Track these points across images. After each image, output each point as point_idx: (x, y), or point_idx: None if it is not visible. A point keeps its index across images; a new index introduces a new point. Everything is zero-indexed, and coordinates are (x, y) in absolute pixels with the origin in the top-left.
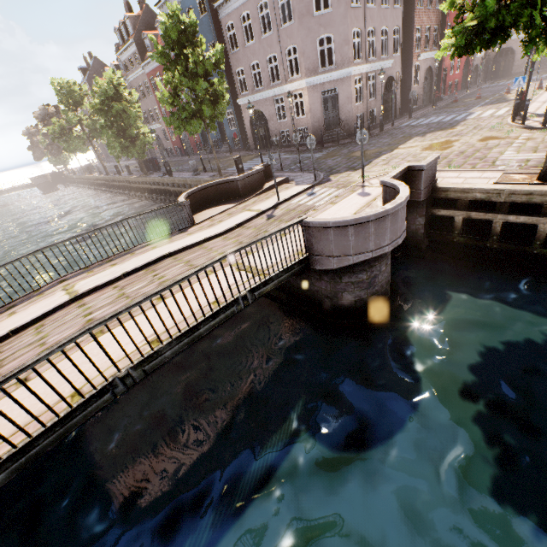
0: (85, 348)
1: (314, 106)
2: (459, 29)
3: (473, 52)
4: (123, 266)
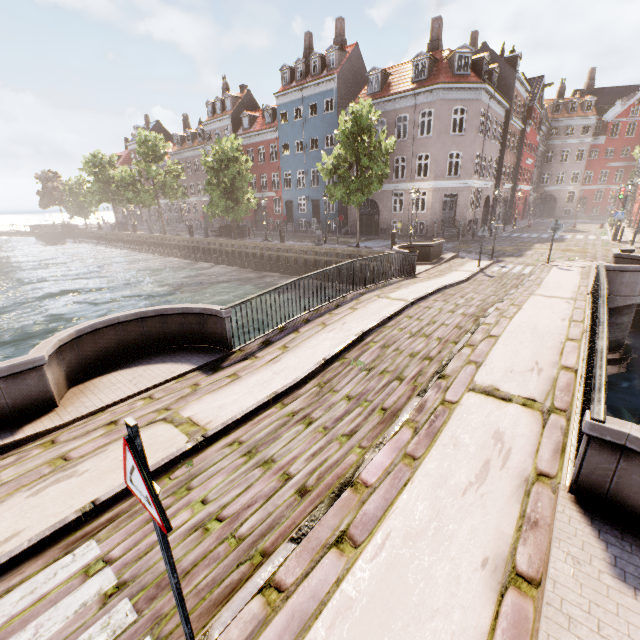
0: (513, 323)
1: (436, 205)
2: None
3: None
4: (412, 289)
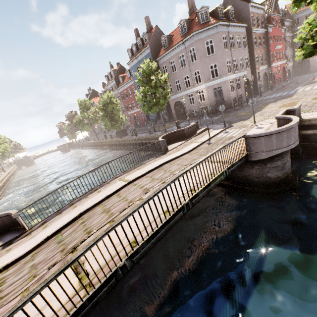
0: (155, 197)
1: (210, 95)
2: (305, 47)
3: (312, 55)
4: (144, 169)
